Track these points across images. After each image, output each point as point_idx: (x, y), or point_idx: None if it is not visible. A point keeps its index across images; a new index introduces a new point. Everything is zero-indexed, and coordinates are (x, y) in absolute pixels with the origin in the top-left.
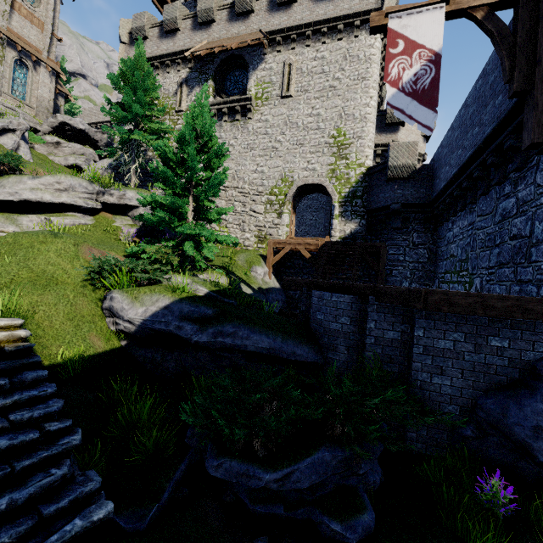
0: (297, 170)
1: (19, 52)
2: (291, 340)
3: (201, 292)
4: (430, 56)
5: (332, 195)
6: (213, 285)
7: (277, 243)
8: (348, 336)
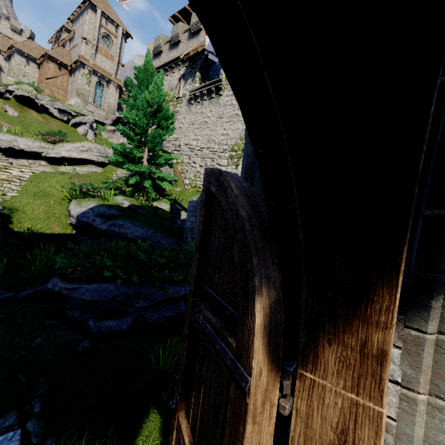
0: None
1: (99, 77)
2: (159, 233)
3: (125, 205)
4: None
5: None
6: (139, 202)
7: None
8: (193, 231)
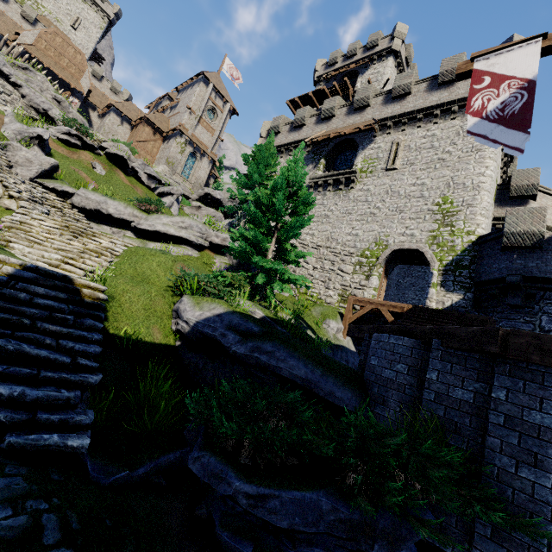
0: (393, 235)
1: (194, 148)
2: (332, 378)
3: (257, 315)
4: (522, 84)
5: (430, 262)
6: (272, 313)
7: (358, 301)
8: (403, 388)
